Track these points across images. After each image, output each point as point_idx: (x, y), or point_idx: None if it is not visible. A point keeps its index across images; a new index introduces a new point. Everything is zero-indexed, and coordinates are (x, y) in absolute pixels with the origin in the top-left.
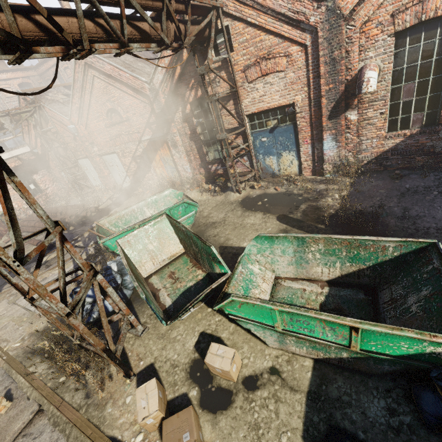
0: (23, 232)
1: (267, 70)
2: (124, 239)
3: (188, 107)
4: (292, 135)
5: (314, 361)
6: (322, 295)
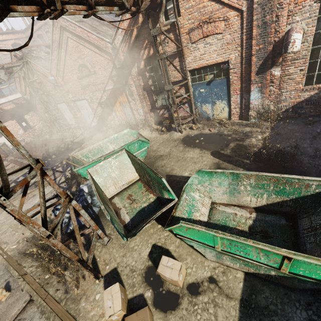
0: (18, 158)
1: (208, 32)
2: (93, 168)
3: (142, 63)
4: (225, 87)
5: (245, 274)
6: (251, 219)
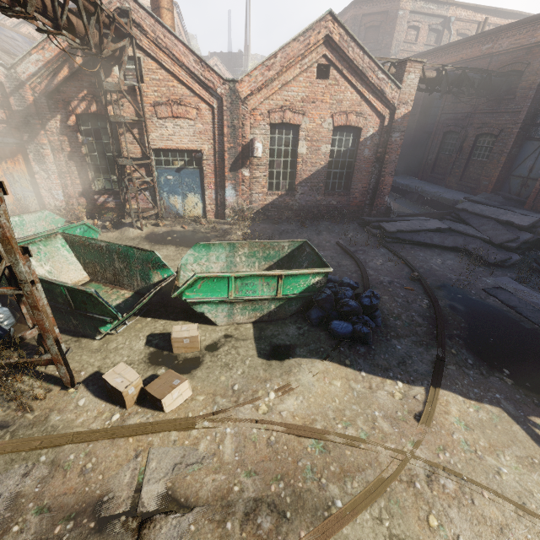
0: None
1: (178, 113)
2: None
3: (73, 119)
4: (198, 178)
5: (253, 324)
6: None
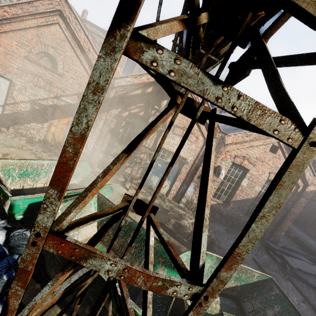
0: None
1: None
2: None
3: (126, 113)
4: (175, 172)
5: None
6: (218, 303)
